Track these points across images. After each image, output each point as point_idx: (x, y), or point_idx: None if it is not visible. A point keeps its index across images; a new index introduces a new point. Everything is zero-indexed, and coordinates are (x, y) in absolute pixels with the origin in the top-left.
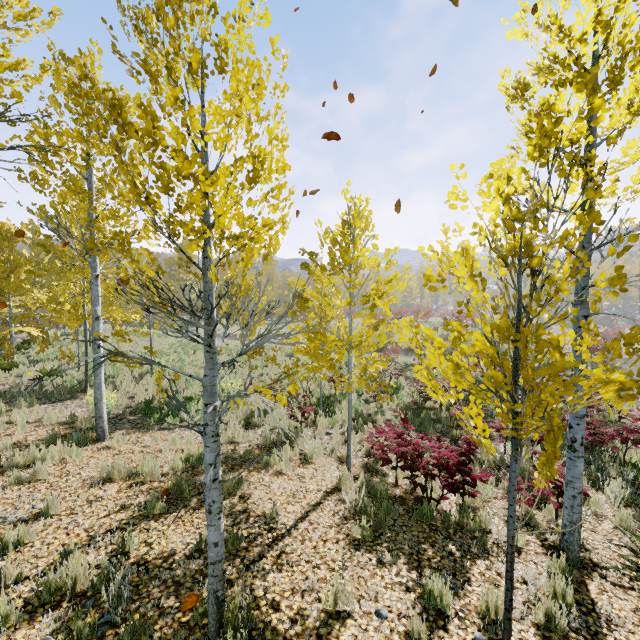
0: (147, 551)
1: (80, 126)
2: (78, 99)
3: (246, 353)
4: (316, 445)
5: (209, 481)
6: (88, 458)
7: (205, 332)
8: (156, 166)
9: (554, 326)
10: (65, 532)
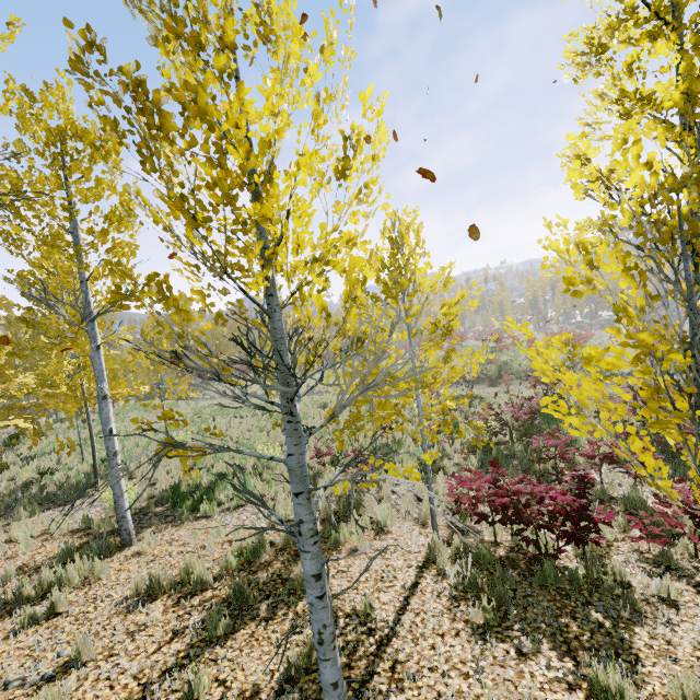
0: (222, 693)
1: (56, 171)
2: (51, 139)
3: (336, 415)
4: (389, 509)
5: (315, 599)
6: (116, 572)
7: (282, 396)
8: (212, 164)
9: (595, 332)
10: (107, 685)
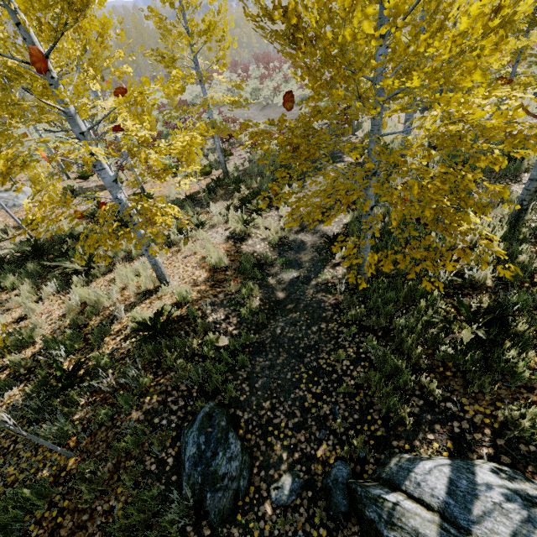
0: None
1: None
2: None
3: None
4: None
5: None
6: None
7: None
8: None
9: None
10: None
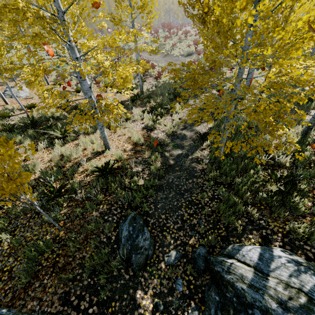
0: None
1: None
2: None
3: None
4: None
5: None
6: None
7: None
8: None
9: None
10: None
